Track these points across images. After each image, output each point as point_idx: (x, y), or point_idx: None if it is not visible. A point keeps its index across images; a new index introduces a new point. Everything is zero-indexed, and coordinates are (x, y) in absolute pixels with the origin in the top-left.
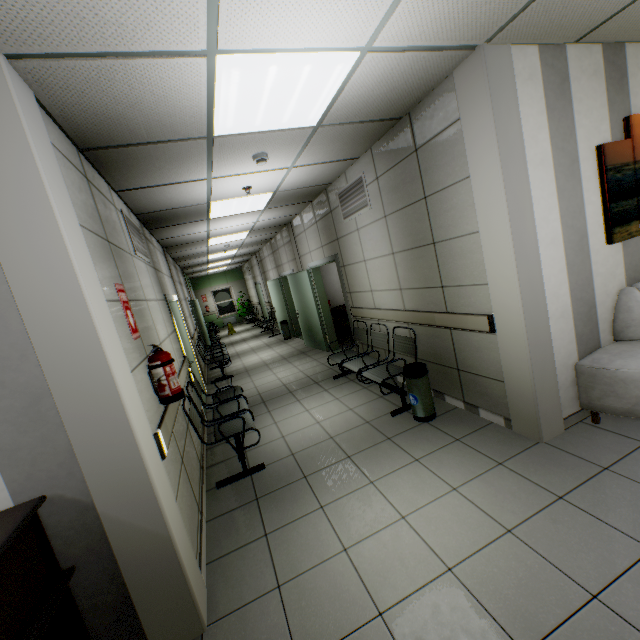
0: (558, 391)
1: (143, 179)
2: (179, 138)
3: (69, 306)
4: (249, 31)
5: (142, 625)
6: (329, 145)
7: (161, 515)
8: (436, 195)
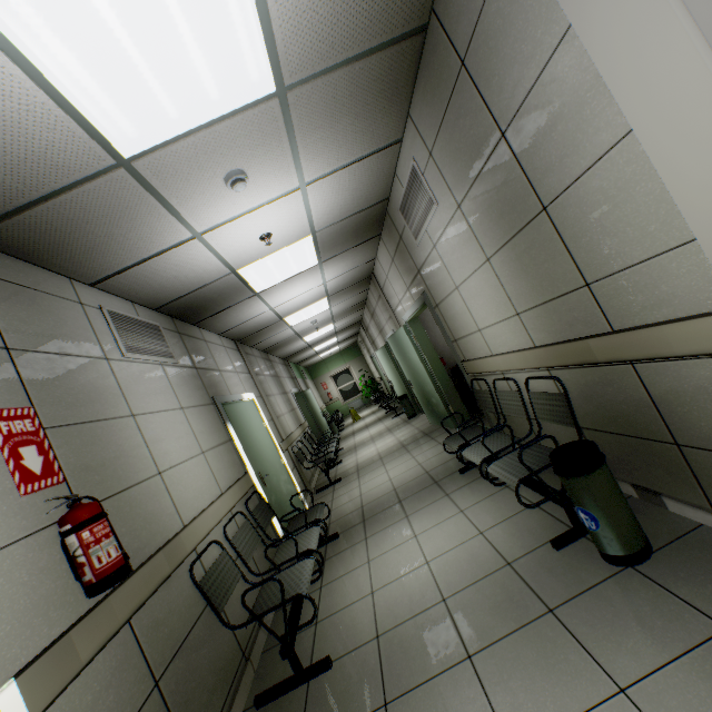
0: None
1: (105, 259)
2: (78, 178)
3: None
4: None
5: None
6: (332, 127)
7: None
8: (519, 116)
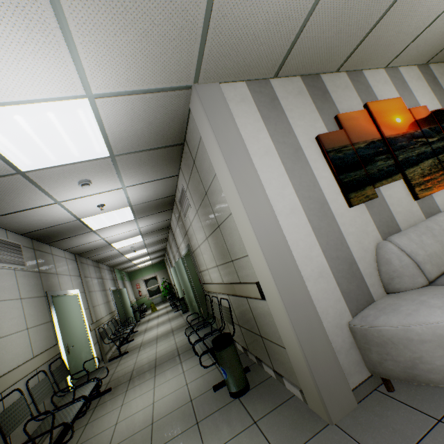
0: (336, 356)
1: None
2: None
3: None
4: None
5: None
6: (140, 168)
7: None
8: (209, 190)
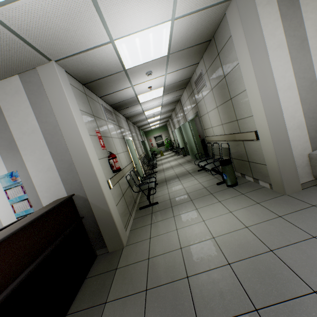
0: (296, 168)
1: (107, 91)
2: (113, 73)
3: (76, 136)
4: (121, 30)
5: (104, 240)
6: (179, 61)
7: (107, 205)
8: (228, 74)
